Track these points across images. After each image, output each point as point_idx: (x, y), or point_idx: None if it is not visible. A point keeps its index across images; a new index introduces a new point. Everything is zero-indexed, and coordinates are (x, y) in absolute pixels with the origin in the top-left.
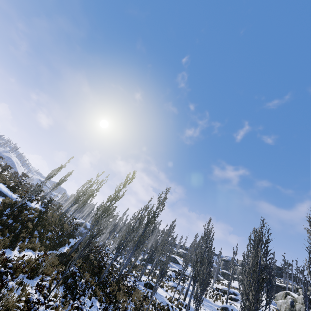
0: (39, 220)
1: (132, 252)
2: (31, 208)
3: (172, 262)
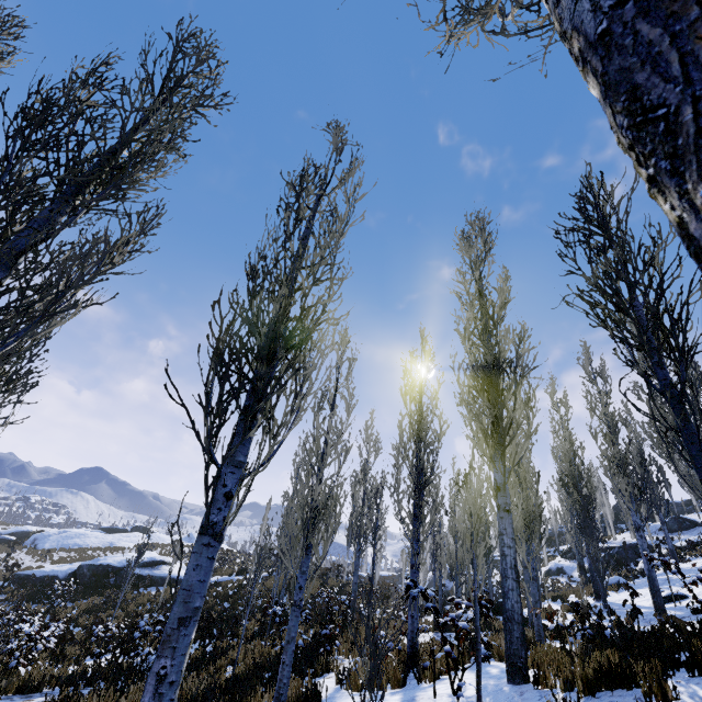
0: (238, 591)
1: (357, 557)
2: (232, 581)
3: (676, 532)
